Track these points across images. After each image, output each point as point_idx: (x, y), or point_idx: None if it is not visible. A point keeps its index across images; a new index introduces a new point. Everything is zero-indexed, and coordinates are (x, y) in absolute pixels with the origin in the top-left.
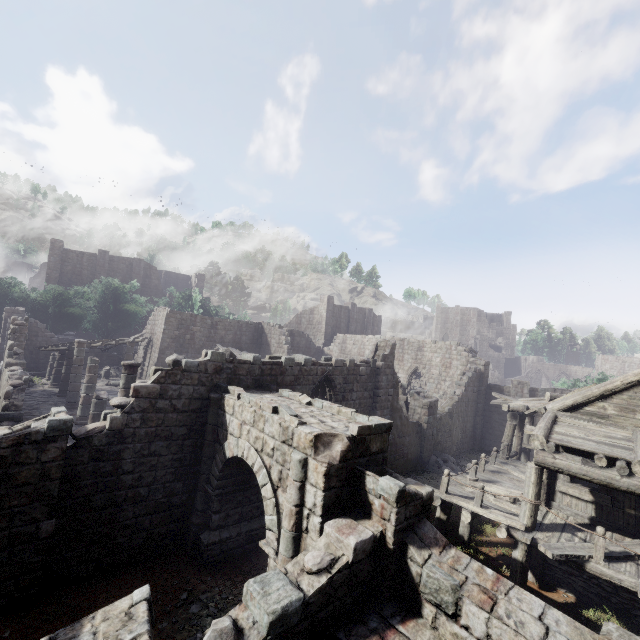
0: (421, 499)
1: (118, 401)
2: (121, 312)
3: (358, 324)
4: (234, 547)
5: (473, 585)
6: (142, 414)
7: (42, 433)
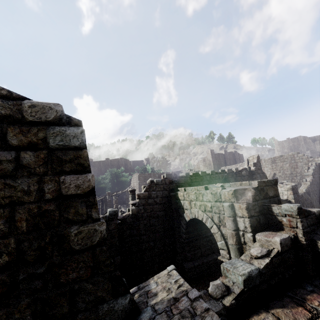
0: (314, 214)
1: (132, 202)
2: (119, 181)
3: (230, 160)
4: (202, 270)
5: None
6: (143, 206)
7: (107, 217)
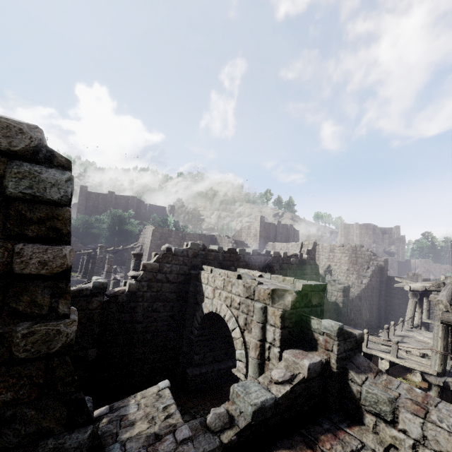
0: (355, 338)
1: (133, 273)
2: (123, 231)
3: (282, 236)
4: (209, 380)
5: (406, 399)
6: (148, 282)
7: (89, 290)
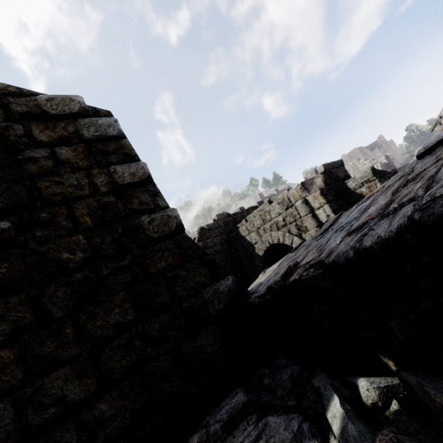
0: (390, 174)
1: None
2: None
3: None
4: None
5: None
6: None
7: None
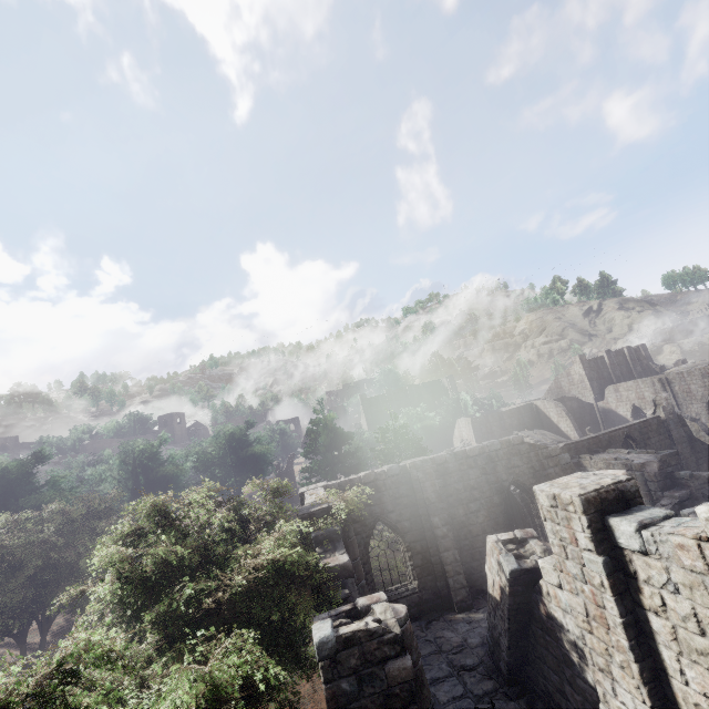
0: (704, 477)
1: None
2: (423, 428)
3: (621, 366)
4: None
5: None
6: None
7: None
